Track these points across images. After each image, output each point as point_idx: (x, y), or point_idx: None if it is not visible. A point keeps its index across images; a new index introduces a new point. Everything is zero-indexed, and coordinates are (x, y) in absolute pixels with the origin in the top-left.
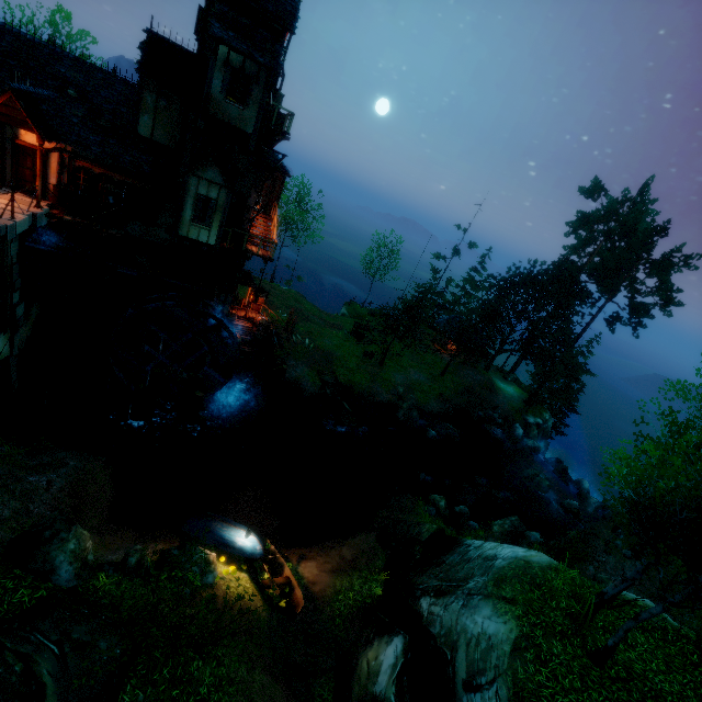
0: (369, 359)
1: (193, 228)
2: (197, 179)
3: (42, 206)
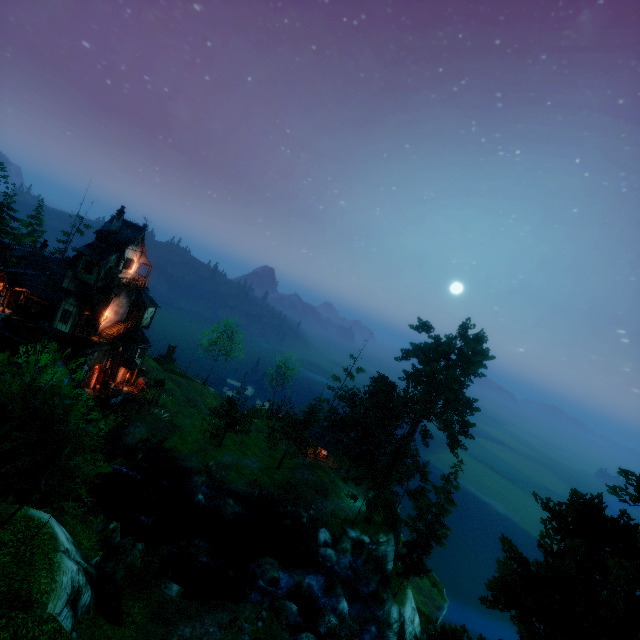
0: (213, 439)
1: (60, 324)
2: (66, 302)
3: (5, 312)
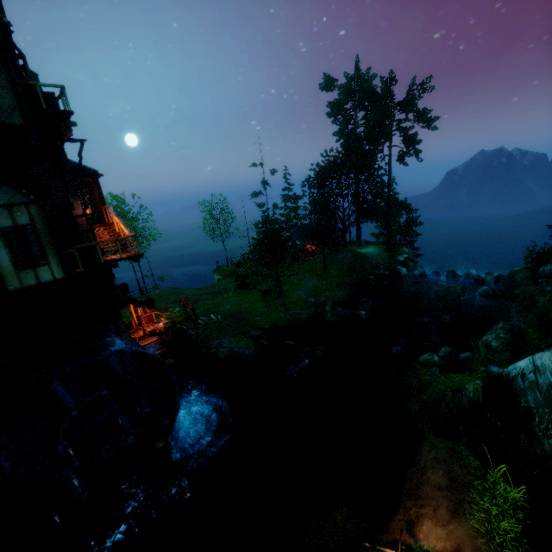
0: (269, 296)
1: (24, 273)
2: None
3: None
